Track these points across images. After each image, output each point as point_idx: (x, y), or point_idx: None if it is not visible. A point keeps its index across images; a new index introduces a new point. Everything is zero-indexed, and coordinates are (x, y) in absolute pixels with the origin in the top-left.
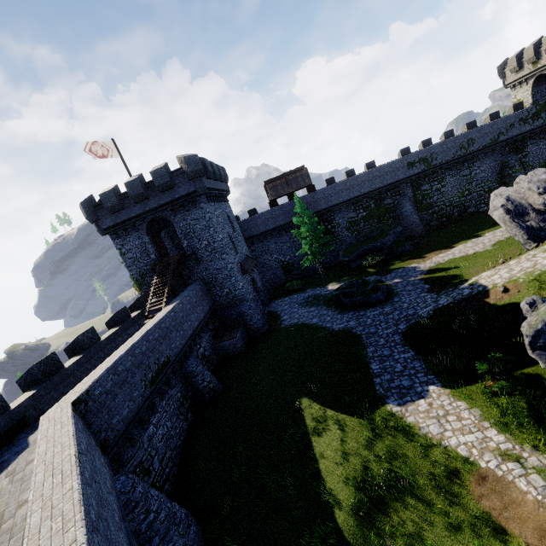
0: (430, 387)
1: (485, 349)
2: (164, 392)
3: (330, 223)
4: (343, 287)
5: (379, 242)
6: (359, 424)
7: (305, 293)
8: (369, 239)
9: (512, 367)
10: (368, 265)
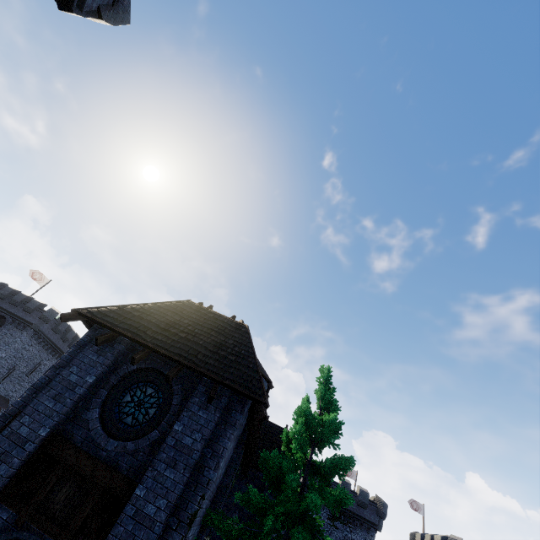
0: None
1: None
2: None
3: None
4: None
5: None
6: None
7: None
8: None
9: None
10: None
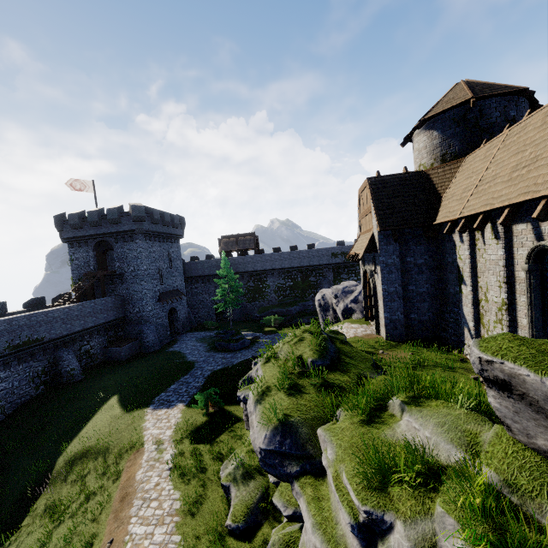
0: (180, 404)
1: (232, 390)
2: (25, 360)
3: (263, 283)
4: (220, 332)
5: (285, 309)
6: (122, 414)
7: (211, 332)
8: (281, 304)
9: (230, 403)
10: (270, 325)
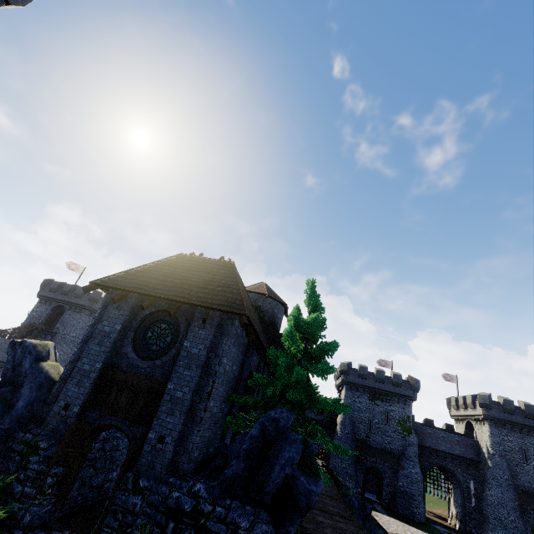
0: None
1: None
2: None
3: None
4: None
5: None
6: None
7: None
8: None
9: None
10: None
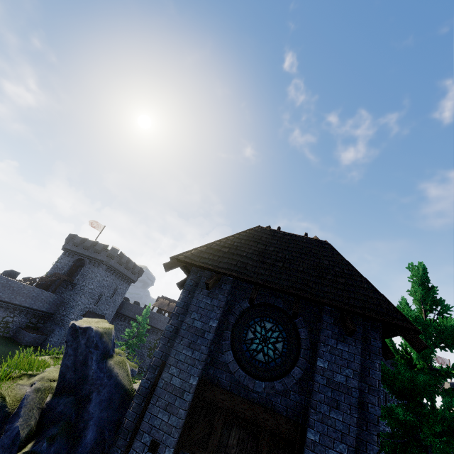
0: None
1: None
2: None
3: None
4: None
5: None
6: None
7: None
8: None
9: None
10: None
